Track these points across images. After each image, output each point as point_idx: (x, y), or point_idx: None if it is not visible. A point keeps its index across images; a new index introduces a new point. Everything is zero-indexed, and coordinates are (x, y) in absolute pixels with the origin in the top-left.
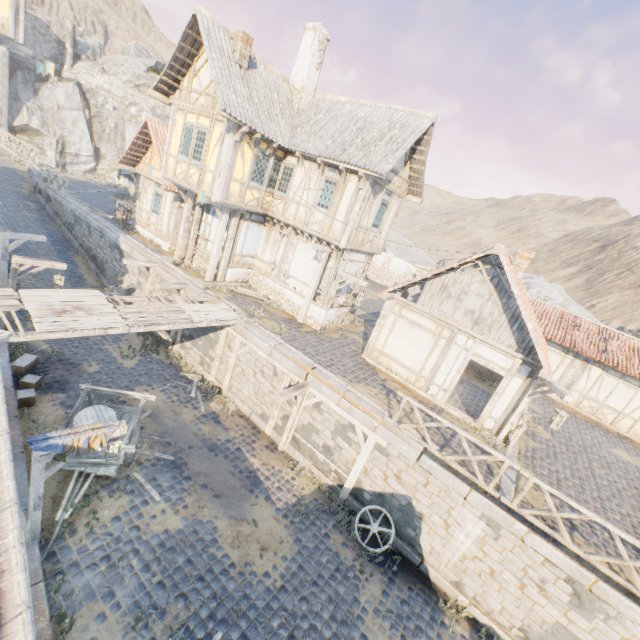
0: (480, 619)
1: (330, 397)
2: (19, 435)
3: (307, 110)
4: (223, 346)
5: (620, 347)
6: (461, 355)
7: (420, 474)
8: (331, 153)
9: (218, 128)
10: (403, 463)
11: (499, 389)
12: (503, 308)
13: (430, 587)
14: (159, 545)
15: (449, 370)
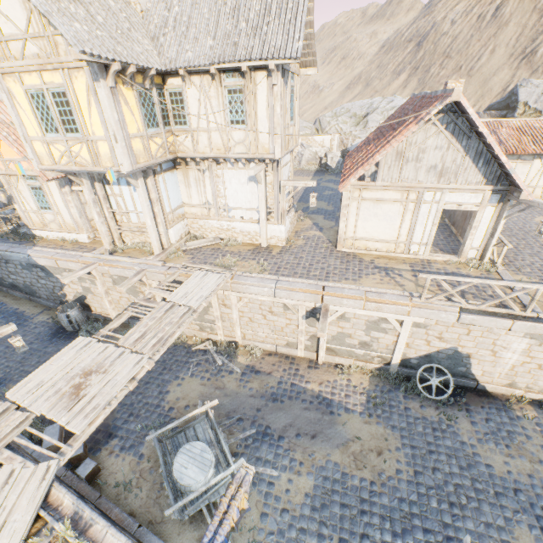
0: (535, 398)
1: (354, 306)
2: (120, 513)
3: (153, 8)
4: (218, 308)
5: (508, 133)
6: (432, 209)
7: (461, 328)
8: (222, 54)
9: (78, 79)
10: (442, 327)
11: (475, 223)
12: (465, 151)
13: (491, 397)
14: (312, 511)
15: (425, 227)
